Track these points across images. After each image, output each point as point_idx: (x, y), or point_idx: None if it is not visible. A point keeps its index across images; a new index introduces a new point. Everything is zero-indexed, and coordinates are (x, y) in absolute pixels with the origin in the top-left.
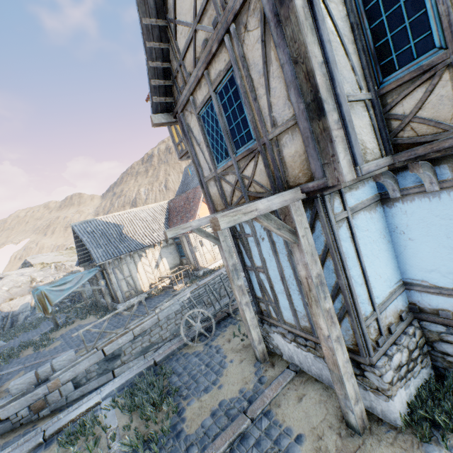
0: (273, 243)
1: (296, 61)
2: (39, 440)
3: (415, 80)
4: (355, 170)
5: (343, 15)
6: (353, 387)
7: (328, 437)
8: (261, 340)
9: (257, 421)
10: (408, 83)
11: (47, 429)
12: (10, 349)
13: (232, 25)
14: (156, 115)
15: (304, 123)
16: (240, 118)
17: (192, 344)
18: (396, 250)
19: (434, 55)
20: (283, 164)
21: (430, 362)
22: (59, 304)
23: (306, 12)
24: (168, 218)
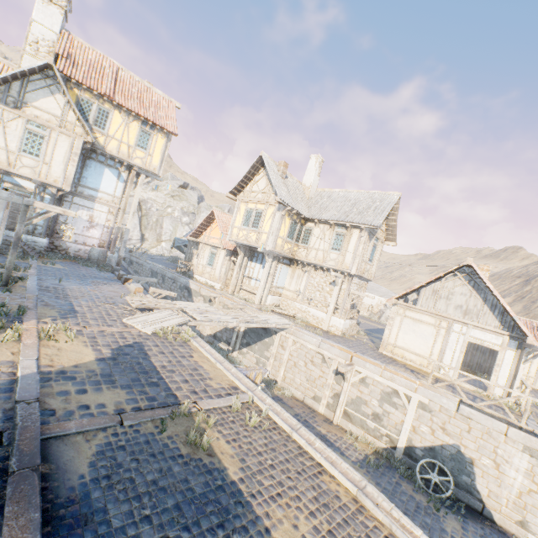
0: None
1: None
2: None
3: None
4: None
5: None
6: None
7: None
8: None
9: None
10: None
11: None
12: None
13: None
14: None
15: None
16: None
17: None
18: None
19: None
20: None
21: None
22: None
23: None
24: None
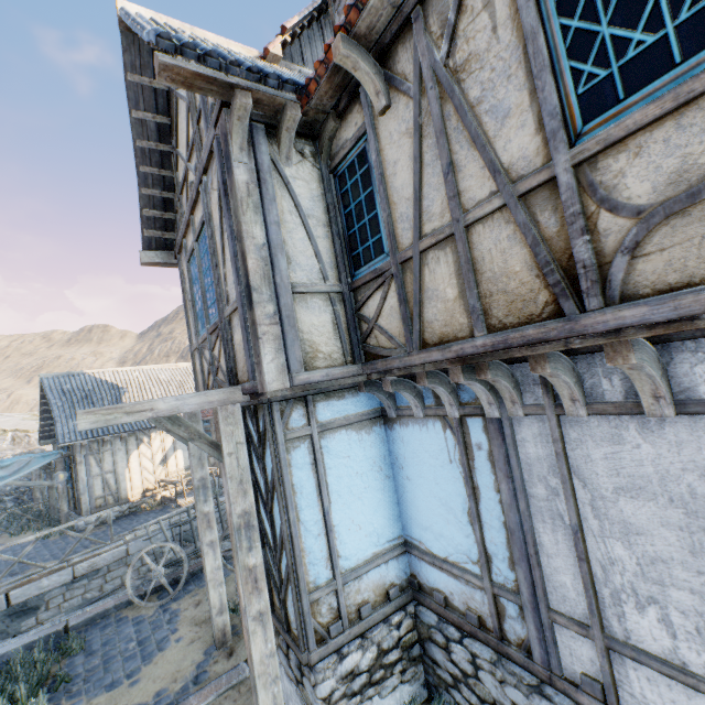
0: None
1: (237, 238)
2: None
3: (375, 282)
4: (289, 377)
5: (317, 194)
6: (274, 700)
7: None
8: (225, 608)
9: None
10: (370, 283)
11: None
12: None
13: (203, 178)
14: (149, 252)
15: (241, 309)
16: (211, 282)
17: (139, 602)
18: (398, 490)
19: (385, 260)
20: (235, 352)
21: (424, 675)
22: None
23: (253, 188)
24: None
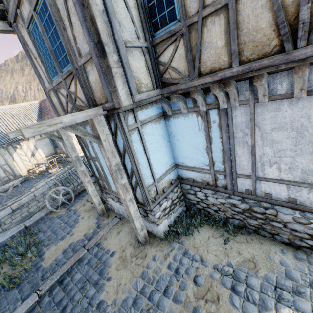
0: None
1: (83, 5)
2: None
3: (169, 40)
4: (131, 98)
5: None
6: (140, 223)
7: (128, 250)
8: (101, 203)
9: (91, 250)
10: (166, 40)
11: None
12: None
13: None
14: None
15: (95, 58)
16: (58, 42)
17: (56, 210)
18: (172, 146)
19: (176, 24)
20: (91, 87)
21: (184, 204)
22: None
23: None
24: (41, 116)
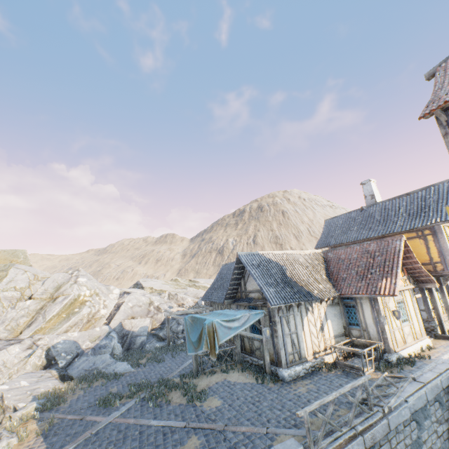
0: None
1: None
2: None
3: None
4: None
5: None
6: None
7: None
8: None
9: None
10: None
11: None
12: (149, 383)
13: None
14: None
15: None
16: None
17: None
18: None
19: None
20: None
21: None
22: (173, 338)
23: None
24: (328, 270)
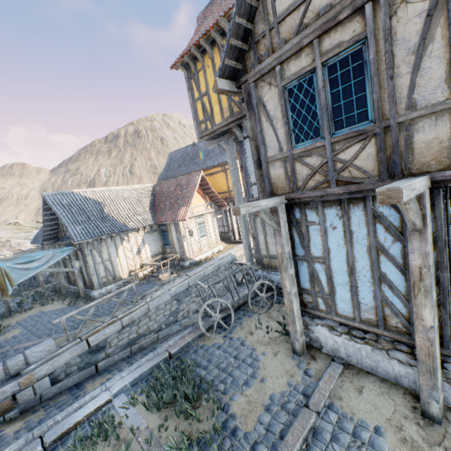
0: (350, 232)
1: None
2: (38, 449)
3: None
4: None
5: None
6: (440, 378)
7: (408, 428)
8: (302, 333)
9: (323, 415)
10: None
11: (44, 435)
12: None
13: None
14: (221, 80)
15: None
16: (355, 96)
17: (210, 335)
18: None
19: None
20: (409, 150)
21: None
22: None
23: None
24: (154, 202)
